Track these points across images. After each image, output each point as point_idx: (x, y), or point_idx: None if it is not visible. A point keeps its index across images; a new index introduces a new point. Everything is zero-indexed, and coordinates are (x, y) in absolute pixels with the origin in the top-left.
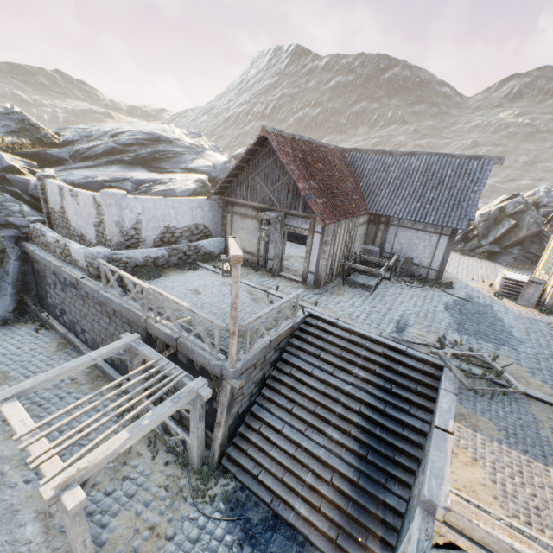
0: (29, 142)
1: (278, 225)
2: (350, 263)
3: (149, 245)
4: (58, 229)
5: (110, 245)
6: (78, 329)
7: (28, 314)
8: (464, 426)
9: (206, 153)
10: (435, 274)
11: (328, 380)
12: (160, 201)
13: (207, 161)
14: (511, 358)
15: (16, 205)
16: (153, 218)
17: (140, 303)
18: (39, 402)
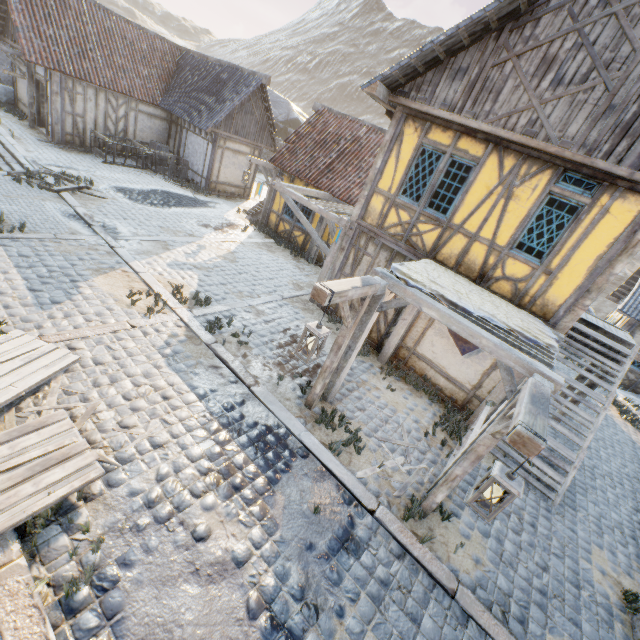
0: None
1: (27, 70)
2: (95, 131)
3: None
4: None
5: None
6: None
7: None
8: None
9: None
10: (205, 183)
11: None
12: None
13: None
14: (119, 201)
15: None
16: None
17: None
18: None
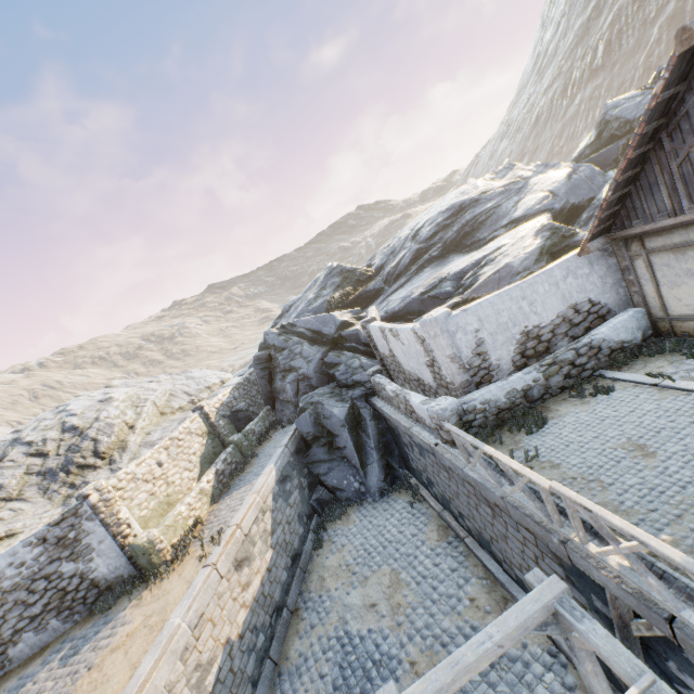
0: (351, 288)
1: None
2: None
3: (507, 371)
4: (394, 374)
5: (453, 389)
6: (453, 510)
7: (397, 479)
8: None
9: (530, 184)
10: None
11: None
12: (499, 298)
13: (537, 192)
14: None
15: (356, 360)
16: (497, 327)
17: (537, 506)
18: (440, 637)
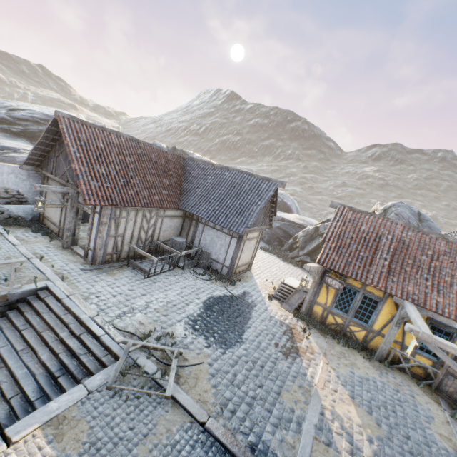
0: None
1: (69, 201)
2: (134, 247)
3: None
4: None
5: None
6: None
7: None
8: (44, 434)
9: None
10: (227, 270)
11: (7, 360)
12: None
13: None
14: (211, 357)
15: None
16: None
17: None
18: None
